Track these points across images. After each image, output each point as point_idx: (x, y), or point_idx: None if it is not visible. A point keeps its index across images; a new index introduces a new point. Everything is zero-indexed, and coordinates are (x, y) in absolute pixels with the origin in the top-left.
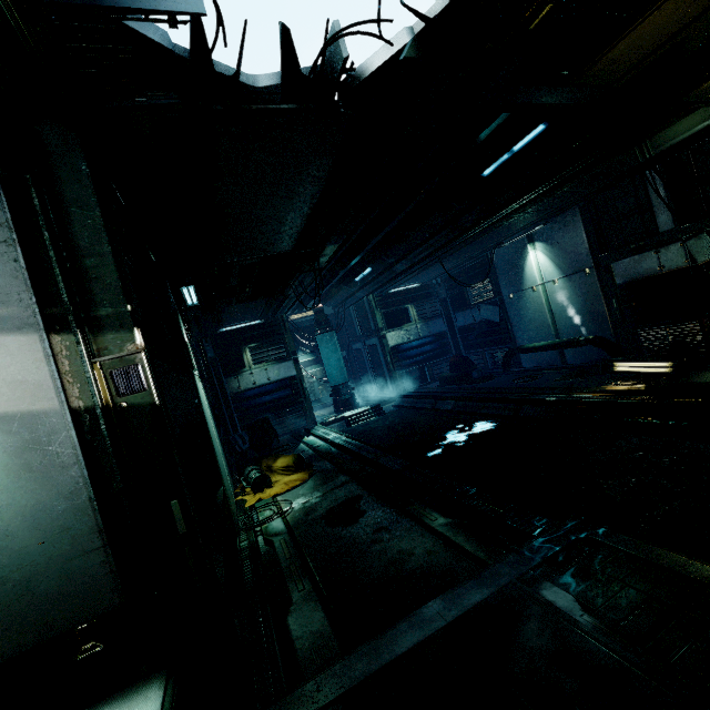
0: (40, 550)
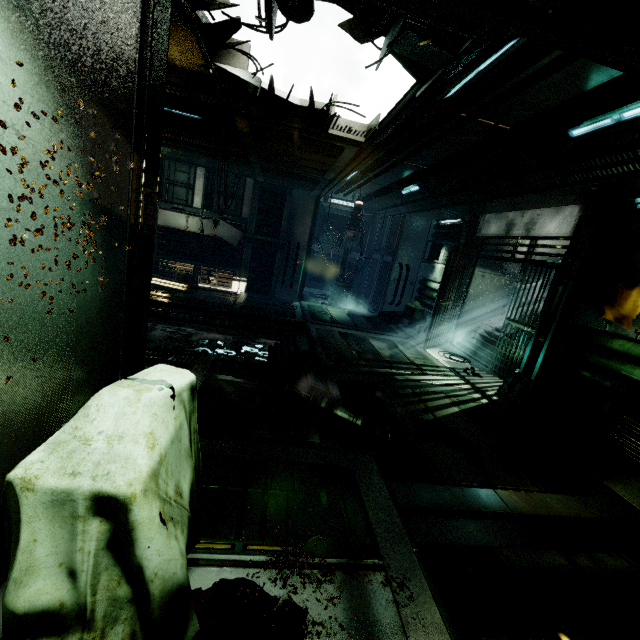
0: (100, 340)
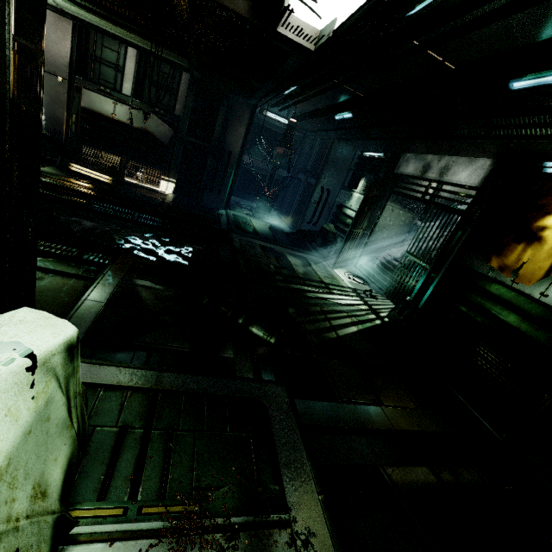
0: None
